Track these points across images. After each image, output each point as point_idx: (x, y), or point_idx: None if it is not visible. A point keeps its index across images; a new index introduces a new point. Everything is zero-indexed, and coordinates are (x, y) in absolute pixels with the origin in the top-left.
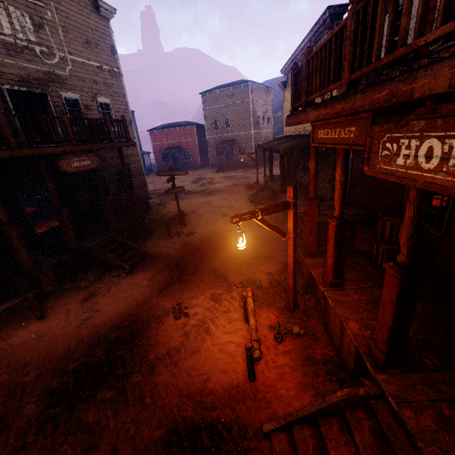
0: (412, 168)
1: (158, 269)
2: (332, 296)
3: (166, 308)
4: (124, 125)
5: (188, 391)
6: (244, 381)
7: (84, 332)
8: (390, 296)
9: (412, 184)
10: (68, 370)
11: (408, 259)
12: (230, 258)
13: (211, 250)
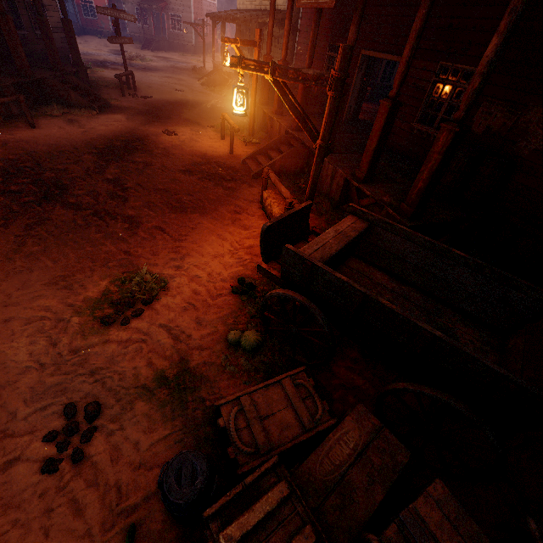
0: (309, 0)
1: (131, 114)
2: (276, 117)
3: (157, 132)
4: None
5: (196, 155)
6: (228, 154)
7: (92, 136)
8: (301, 87)
9: (308, 7)
10: (100, 148)
11: (309, 64)
12: (198, 115)
13: (177, 109)
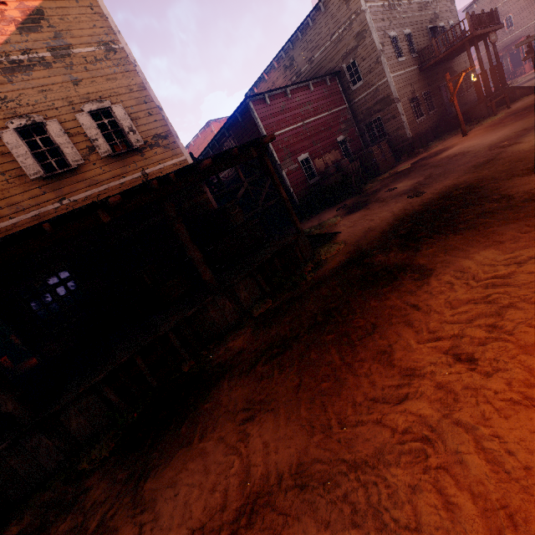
0: None
1: None
2: None
3: None
4: (497, 15)
5: None
6: None
7: None
8: None
9: None
10: None
11: None
12: None
13: None
